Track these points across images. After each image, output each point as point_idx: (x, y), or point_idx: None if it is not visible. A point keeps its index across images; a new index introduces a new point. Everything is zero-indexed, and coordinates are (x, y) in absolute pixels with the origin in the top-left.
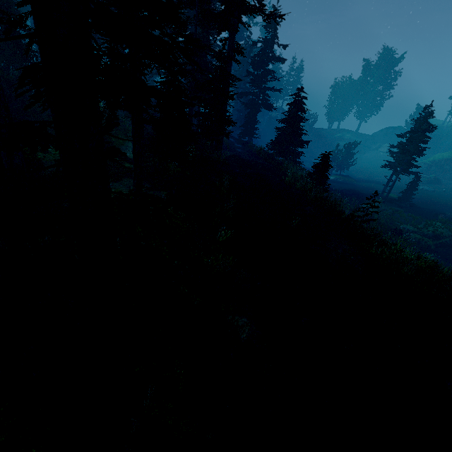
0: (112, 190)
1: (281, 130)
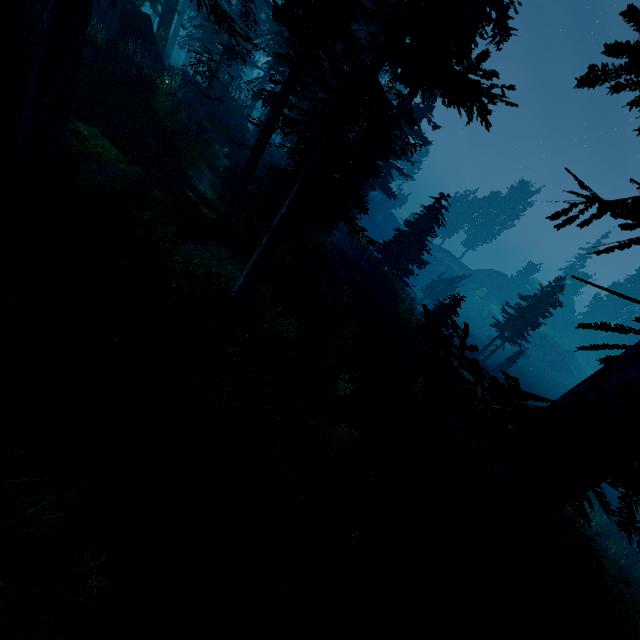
0: (196, 259)
1: (400, 233)
